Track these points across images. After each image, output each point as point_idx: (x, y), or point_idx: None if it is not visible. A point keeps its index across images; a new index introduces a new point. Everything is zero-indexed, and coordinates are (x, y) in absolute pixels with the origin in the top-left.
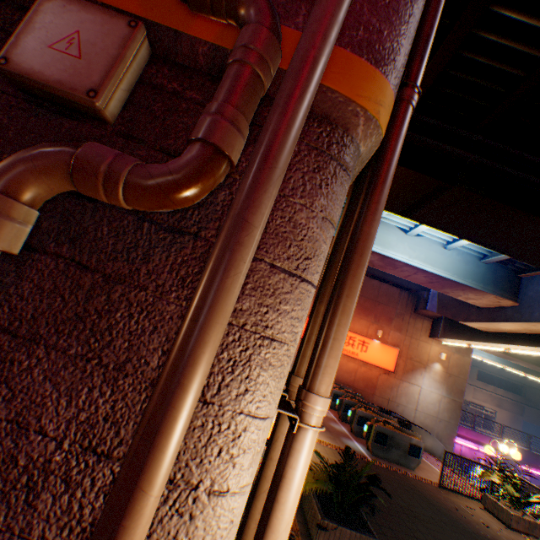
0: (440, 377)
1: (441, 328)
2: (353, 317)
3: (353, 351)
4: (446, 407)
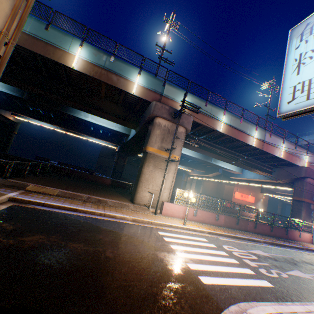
0: (262, 202)
1: (264, 190)
2: (244, 190)
3: (245, 199)
4: (263, 209)
